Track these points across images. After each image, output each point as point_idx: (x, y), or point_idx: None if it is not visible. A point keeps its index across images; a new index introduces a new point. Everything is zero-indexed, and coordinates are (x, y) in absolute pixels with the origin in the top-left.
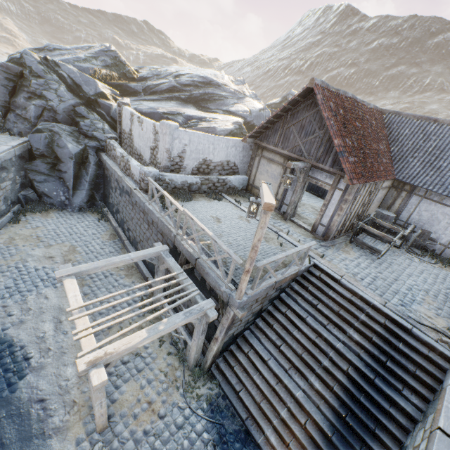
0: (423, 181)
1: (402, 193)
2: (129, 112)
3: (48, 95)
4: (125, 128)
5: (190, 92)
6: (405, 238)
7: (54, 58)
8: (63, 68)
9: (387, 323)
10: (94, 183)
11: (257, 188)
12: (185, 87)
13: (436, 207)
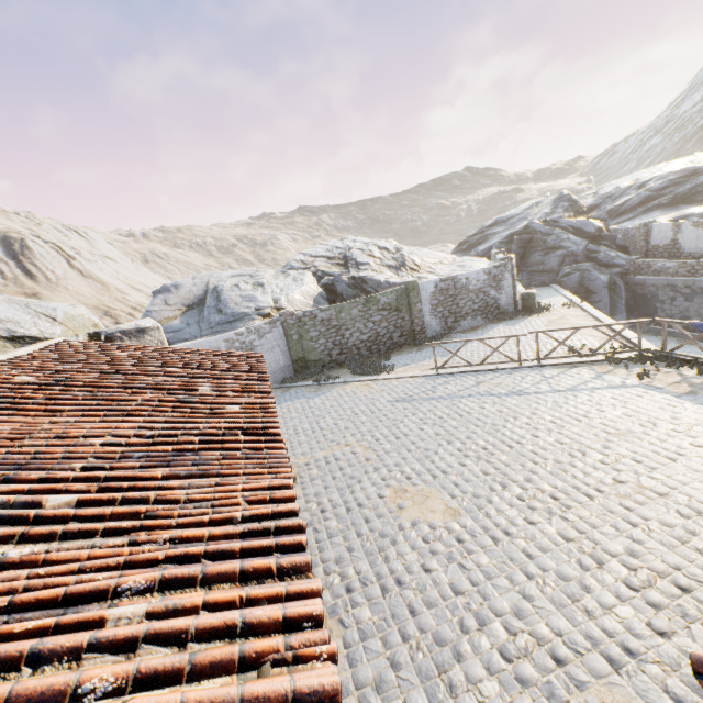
0: None
1: None
2: (669, 224)
3: (565, 245)
4: (658, 243)
5: (671, 193)
6: None
7: (516, 224)
8: (561, 222)
9: None
10: (625, 306)
11: None
12: (661, 191)
13: None
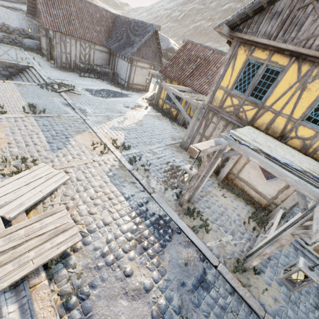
0: (112, 46)
1: (114, 56)
2: None
3: None
4: None
5: None
6: (103, 73)
7: None
8: None
9: (40, 79)
10: None
11: (42, 48)
12: None
13: (122, 61)
